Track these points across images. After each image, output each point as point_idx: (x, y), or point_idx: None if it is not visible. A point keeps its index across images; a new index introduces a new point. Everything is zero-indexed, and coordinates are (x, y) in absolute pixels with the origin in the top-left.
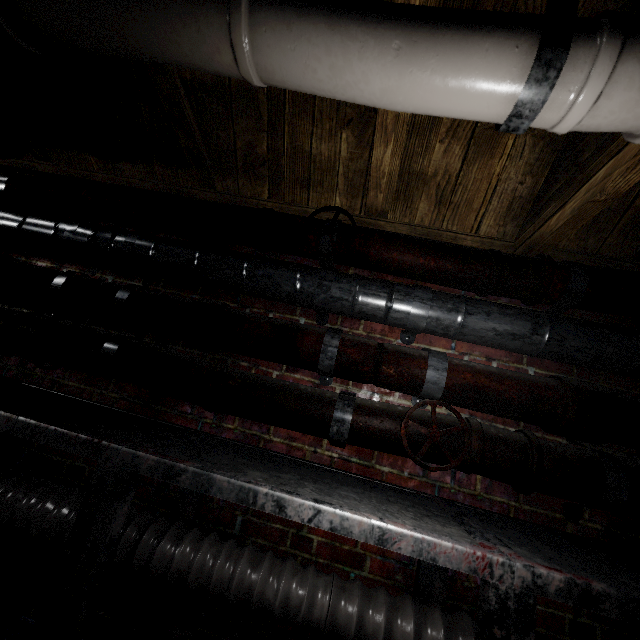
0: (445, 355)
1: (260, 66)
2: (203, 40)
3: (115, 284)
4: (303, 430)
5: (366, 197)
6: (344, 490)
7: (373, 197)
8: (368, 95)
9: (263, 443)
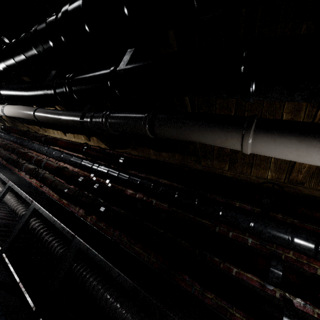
0: None
1: (254, 150)
2: (227, 142)
3: (159, 209)
4: None
5: (290, 175)
6: None
7: (295, 175)
8: (319, 164)
9: (229, 314)
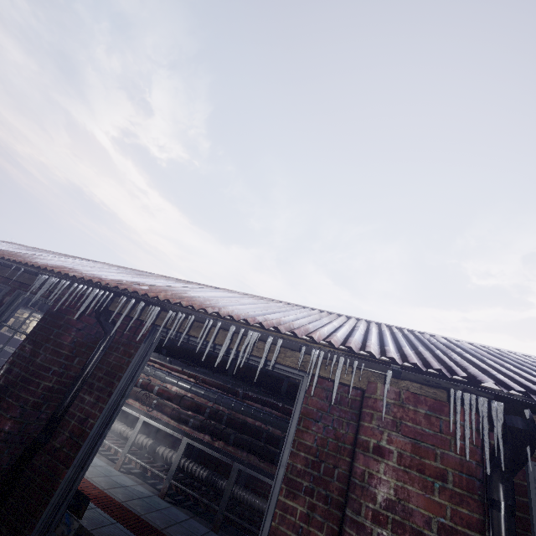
0: None
1: None
2: None
3: (278, 437)
4: None
5: None
6: None
7: None
8: None
9: None
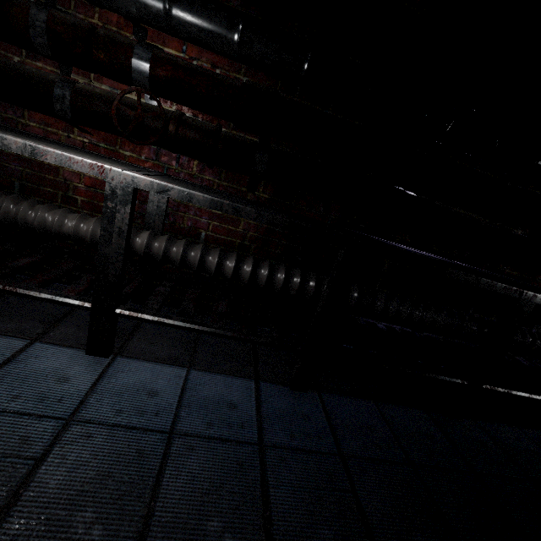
0: (153, 47)
1: None
2: None
3: None
4: (36, 108)
5: None
6: (50, 144)
7: None
8: None
9: (21, 127)
